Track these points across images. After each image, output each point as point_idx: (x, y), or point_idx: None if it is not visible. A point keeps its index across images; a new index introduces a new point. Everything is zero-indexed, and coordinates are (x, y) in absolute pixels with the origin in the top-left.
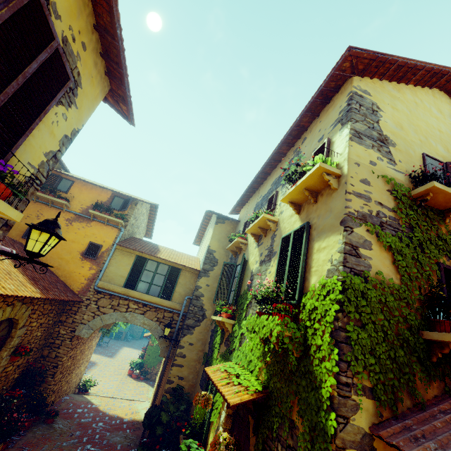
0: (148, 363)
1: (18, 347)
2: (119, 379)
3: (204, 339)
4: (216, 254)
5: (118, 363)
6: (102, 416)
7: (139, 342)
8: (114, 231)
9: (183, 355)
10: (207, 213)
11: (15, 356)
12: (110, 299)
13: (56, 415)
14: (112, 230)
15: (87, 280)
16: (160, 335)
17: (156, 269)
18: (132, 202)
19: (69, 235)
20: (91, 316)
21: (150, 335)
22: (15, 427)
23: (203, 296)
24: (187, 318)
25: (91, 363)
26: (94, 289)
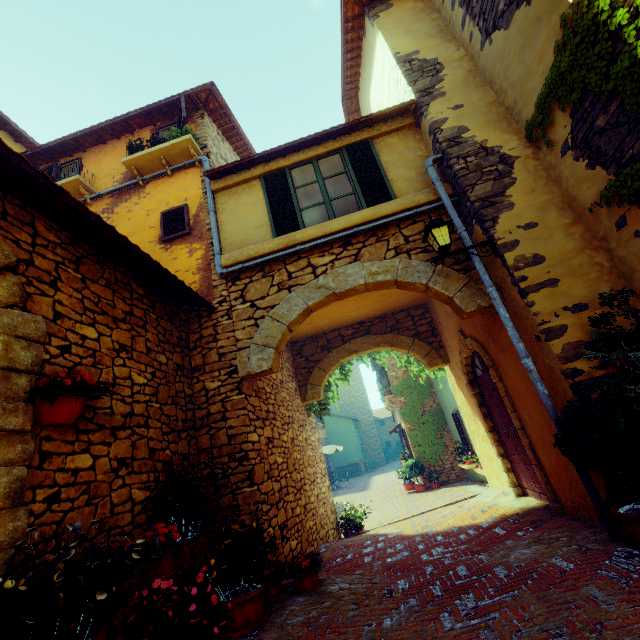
0: (427, 459)
1: (48, 376)
2: (399, 501)
3: (555, 198)
4: (424, 54)
5: (380, 490)
6: (426, 540)
7: (389, 465)
8: (192, 175)
9: (532, 259)
10: (348, 109)
11: (49, 401)
12: (265, 277)
13: (313, 564)
14: (187, 175)
15: (198, 272)
16: (429, 274)
17: (316, 174)
18: (192, 119)
19: (120, 230)
20: (251, 327)
21: (396, 452)
22: (186, 624)
23: (465, 130)
24: (469, 188)
25: (340, 505)
26: (219, 275)
